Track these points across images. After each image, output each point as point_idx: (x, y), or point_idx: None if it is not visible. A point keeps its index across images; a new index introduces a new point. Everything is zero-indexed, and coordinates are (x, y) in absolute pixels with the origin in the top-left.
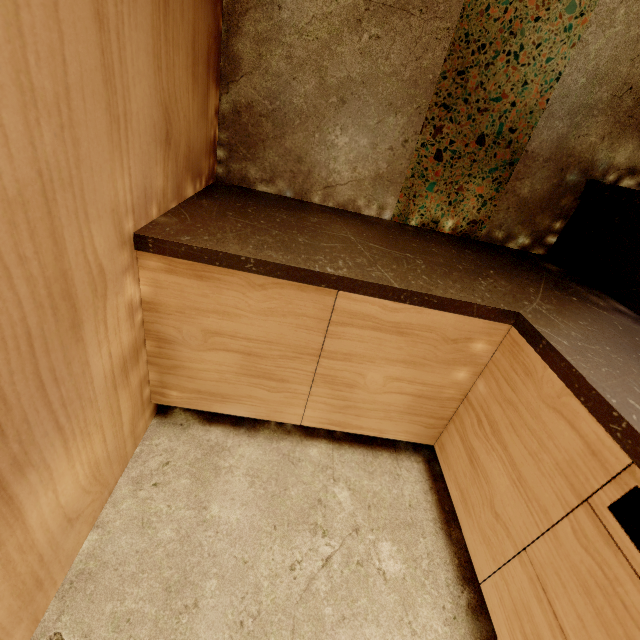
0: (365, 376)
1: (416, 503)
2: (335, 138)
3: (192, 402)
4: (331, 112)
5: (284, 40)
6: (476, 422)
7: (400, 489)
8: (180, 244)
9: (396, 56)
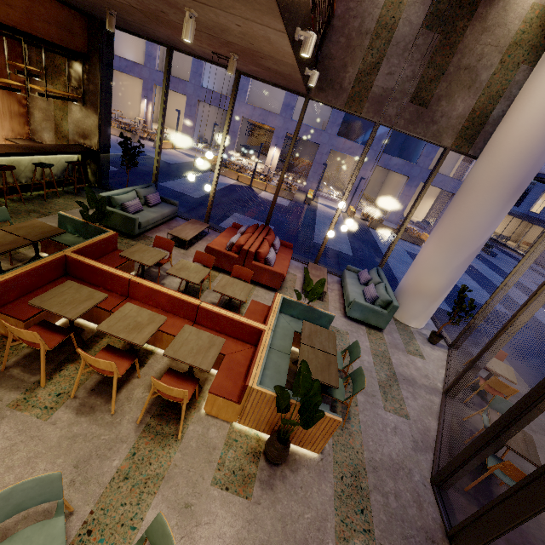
0: None
1: None
2: (45, 134)
3: None
4: (43, 131)
5: (36, 122)
6: None
7: None
8: (9, 140)
9: (49, 125)
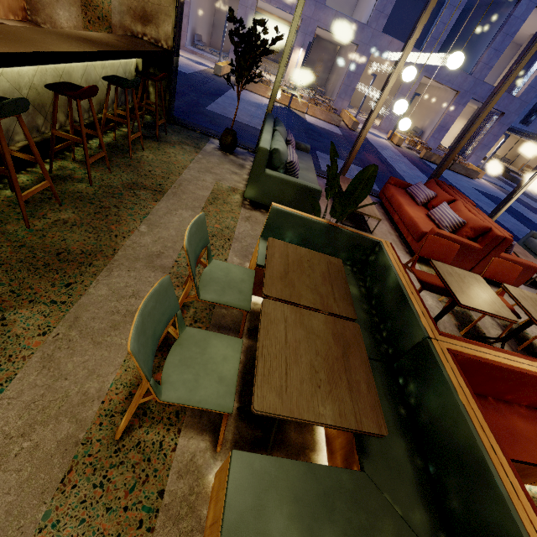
0: None
1: None
2: (59, 12)
3: None
4: (56, 4)
5: None
6: None
7: None
8: None
9: None
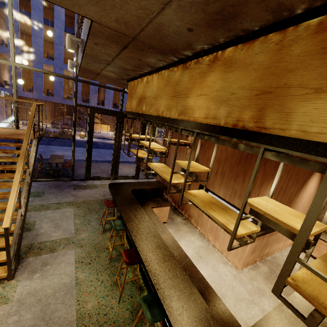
0: (323, 251)
1: None
2: None
3: None
4: None
5: (324, 214)
6: None
7: None
8: None
9: None
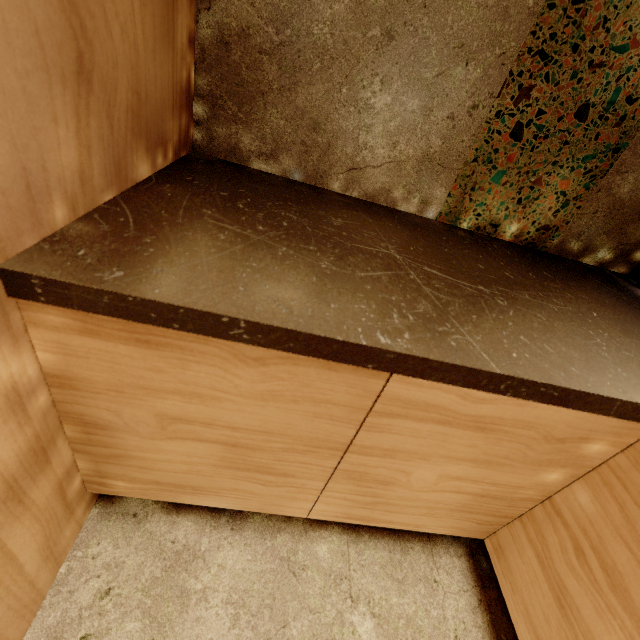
0: (410, 474)
1: (463, 632)
2: (371, 96)
3: (148, 493)
4: (369, 53)
5: None
6: (572, 549)
7: (441, 608)
8: (98, 290)
9: None
